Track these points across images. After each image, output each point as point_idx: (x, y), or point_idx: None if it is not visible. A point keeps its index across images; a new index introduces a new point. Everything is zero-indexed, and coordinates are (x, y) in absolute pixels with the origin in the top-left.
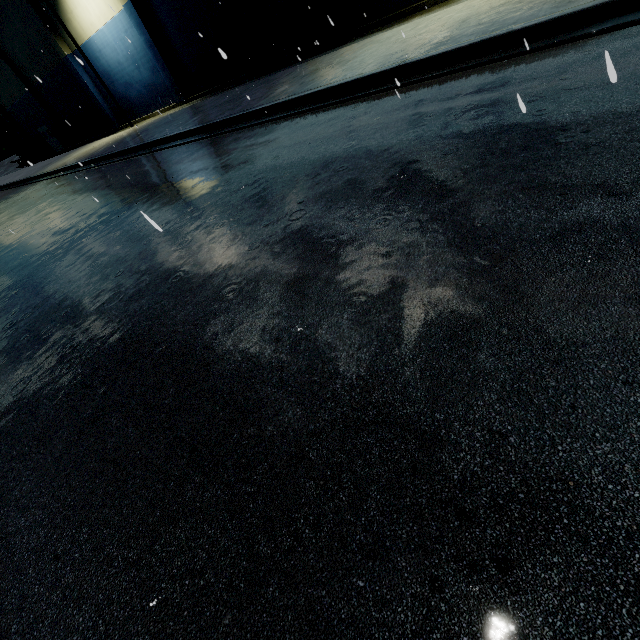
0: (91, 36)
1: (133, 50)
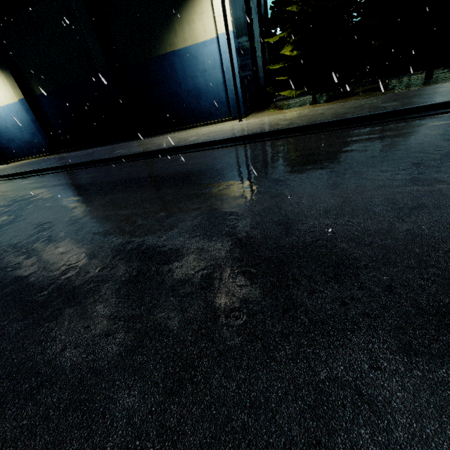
0: None
1: (20, 122)
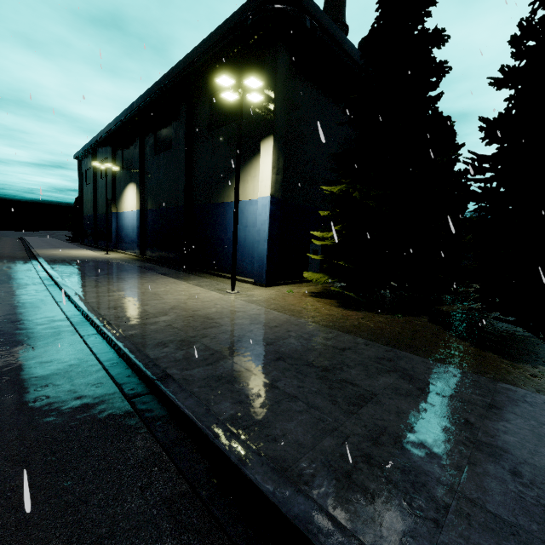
0: (125, 211)
1: (135, 225)
